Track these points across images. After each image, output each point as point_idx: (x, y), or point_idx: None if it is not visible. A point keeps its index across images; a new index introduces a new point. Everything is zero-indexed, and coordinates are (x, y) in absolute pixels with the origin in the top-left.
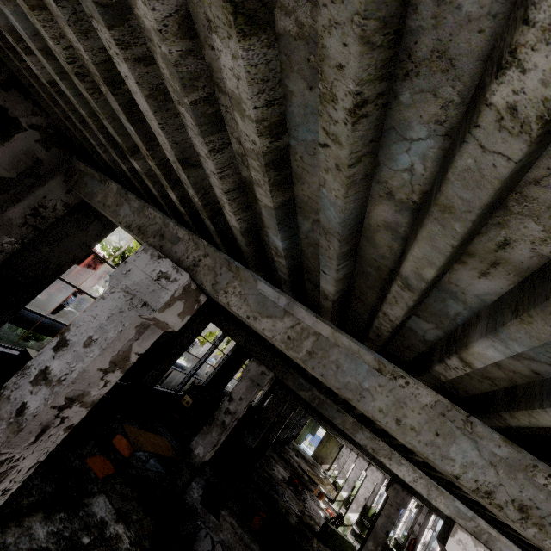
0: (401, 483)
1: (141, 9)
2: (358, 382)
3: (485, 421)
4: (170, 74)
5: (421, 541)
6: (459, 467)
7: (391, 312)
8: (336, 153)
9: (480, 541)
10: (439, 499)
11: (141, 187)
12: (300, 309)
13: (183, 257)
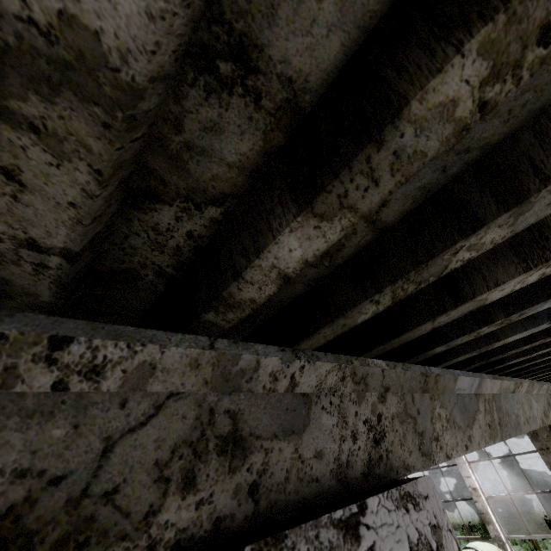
0: None
1: None
2: (515, 414)
3: None
4: None
5: None
6: (538, 419)
7: None
8: None
9: None
10: None
11: None
12: (487, 380)
13: (346, 448)
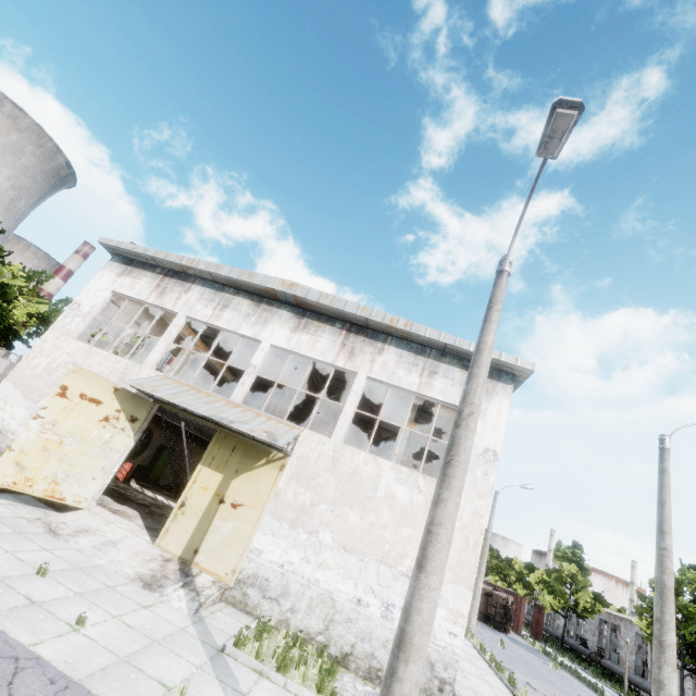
0: None
1: None
2: None
3: None
4: None
5: None
6: None
7: None
8: None
9: None
10: None
11: None
12: None
13: None
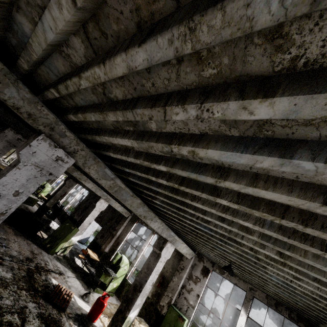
0: (73, 178)
1: (156, 166)
2: (126, 198)
3: (143, 200)
4: (147, 164)
5: (69, 193)
6: (138, 212)
7: (145, 191)
8: (166, 193)
9: (106, 201)
10: (98, 192)
11: (25, 72)
12: (118, 180)
13: (67, 146)
